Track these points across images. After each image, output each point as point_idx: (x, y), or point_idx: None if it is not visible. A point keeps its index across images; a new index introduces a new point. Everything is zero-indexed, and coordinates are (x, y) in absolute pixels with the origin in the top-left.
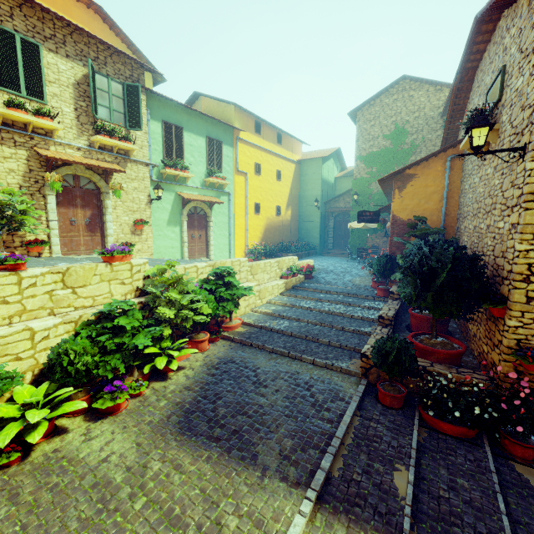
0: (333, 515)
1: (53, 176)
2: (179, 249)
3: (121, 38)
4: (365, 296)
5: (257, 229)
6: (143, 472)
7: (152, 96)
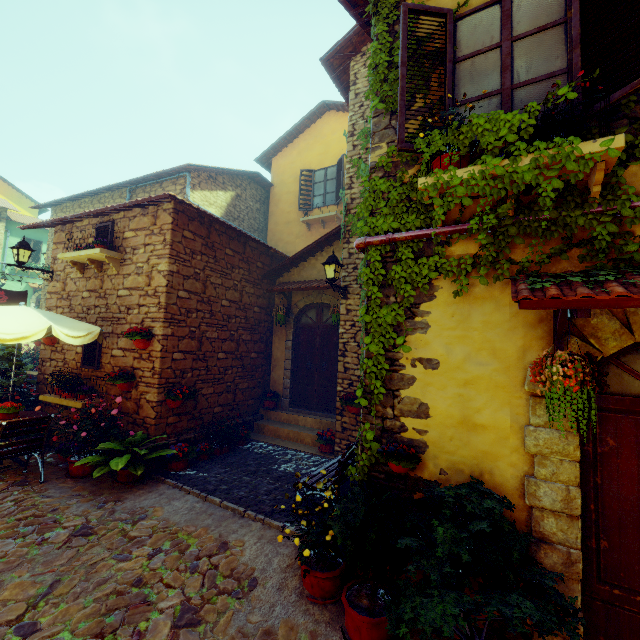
0: None
1: None
2: None
3: (13, 187)
4: None
5: None
6: None
7: (15, 223)
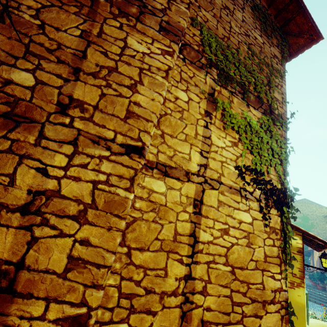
0: None
1: None
2: None
3: None
4: (313, 287)
5: None
6: None
7: None
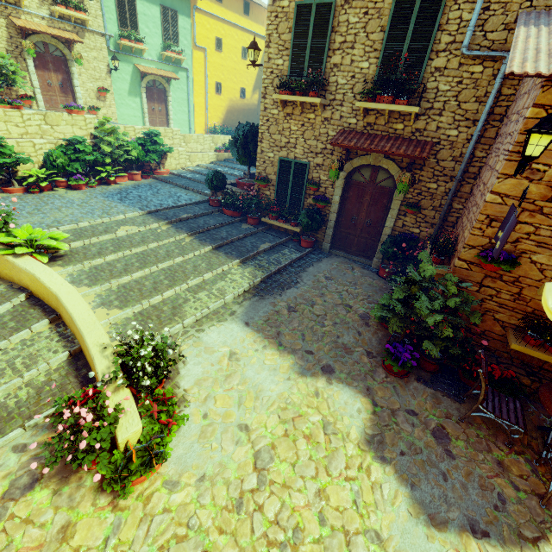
0: (151, 216)
1: (28, 44)
2: (141, 119)
3: None
4: None
5: (218, 109)
6: (87, 201)
7: None
